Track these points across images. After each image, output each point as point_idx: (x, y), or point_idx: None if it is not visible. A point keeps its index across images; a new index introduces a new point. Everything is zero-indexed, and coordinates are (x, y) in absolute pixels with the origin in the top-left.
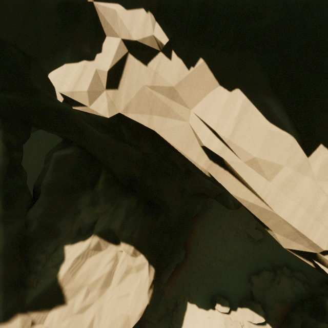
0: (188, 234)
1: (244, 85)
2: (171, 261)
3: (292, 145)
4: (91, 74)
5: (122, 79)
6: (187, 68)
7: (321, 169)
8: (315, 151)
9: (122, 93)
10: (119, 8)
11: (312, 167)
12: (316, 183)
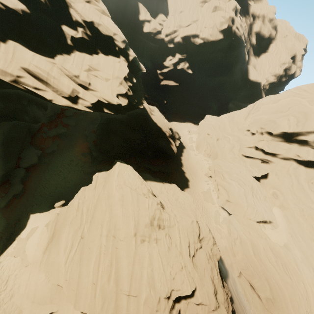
0: (27, 178)
1: None
2: (8, 193)
3: None
4: None
5: None
6: None
7: (4, 50)
8: (0, 44)
9: None
10: None
11: (2, 50)
12: (5, 54)
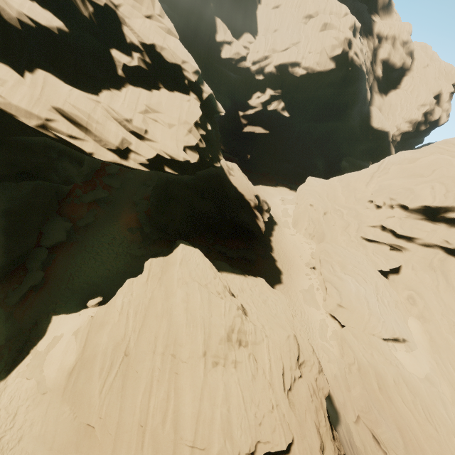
0: (50, 262)
1: None
2: (23, 284)
3: (10, 70)
4: None
5: None
6: None
7: (31, 82)
8: (25, 75)
9: None
10: None
11: (27, 82)
12: (31, 89)
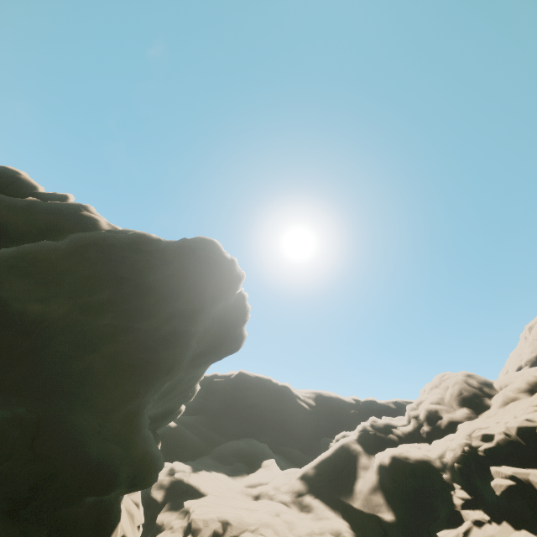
0: None
1: (527, 528)
2: None
3: None
4: (454, 531)
5: (469, 535)
6: (498, 525)
7: None
8: None
9: None
10: (469, 510)
11: None
12: None
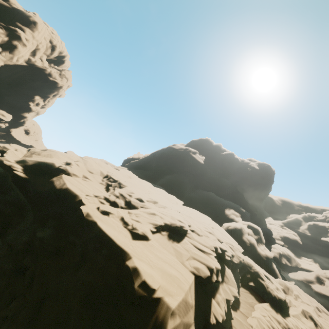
0: None
1: None
2: None
3: None
4: (326, 238)
5: None
6: None
7: None
8: None
9: (328, 239)
10: None
11: None
12: None
